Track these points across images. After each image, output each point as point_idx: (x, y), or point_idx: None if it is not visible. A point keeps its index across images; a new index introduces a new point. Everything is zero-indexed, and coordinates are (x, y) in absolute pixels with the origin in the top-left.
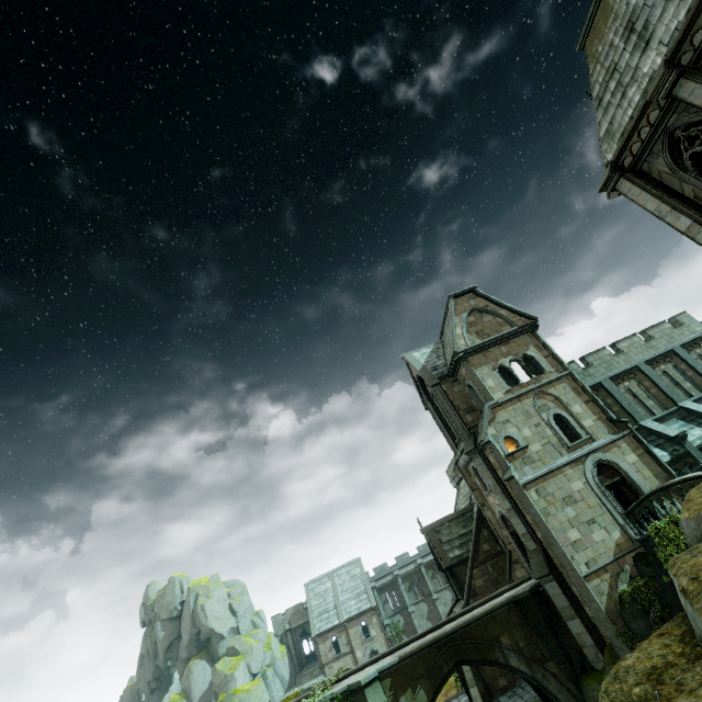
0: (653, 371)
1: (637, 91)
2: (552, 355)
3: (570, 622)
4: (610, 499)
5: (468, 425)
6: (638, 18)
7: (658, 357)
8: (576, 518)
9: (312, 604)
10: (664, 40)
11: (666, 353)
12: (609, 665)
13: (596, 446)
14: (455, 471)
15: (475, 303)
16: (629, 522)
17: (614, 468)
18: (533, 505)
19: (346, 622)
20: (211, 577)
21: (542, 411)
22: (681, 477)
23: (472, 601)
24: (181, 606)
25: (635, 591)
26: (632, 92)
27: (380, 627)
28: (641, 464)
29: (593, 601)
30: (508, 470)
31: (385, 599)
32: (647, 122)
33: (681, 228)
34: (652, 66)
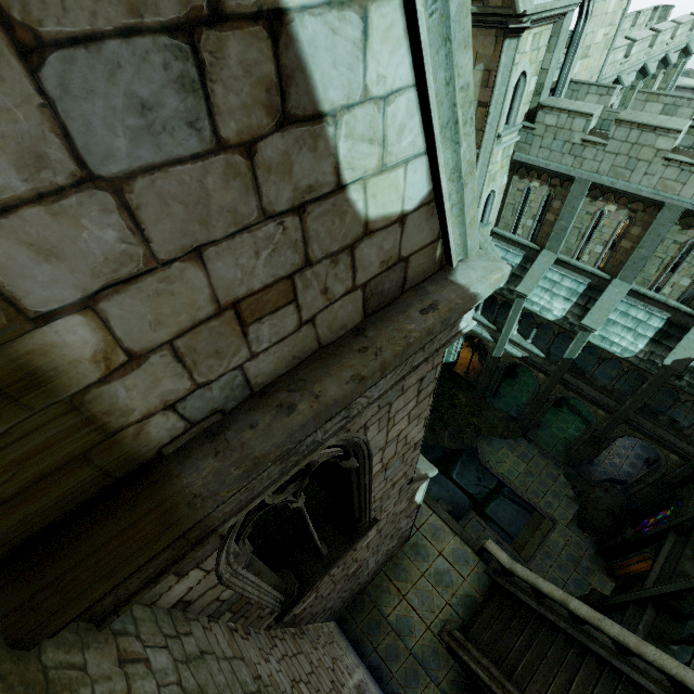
0: (668, 230)
1: None
2: (487, 110)
3: None
4: None
5: None
6: None
7: None
8: None
9: None
10: None
11: None
12: None
13: None
14: None
15: None
16: None
17: None
18: None
19: None
20: None
21: None
22: None
23: None
24: None
25: None
26: None
27: None
28: None
29: None
30: None
31: None
32: None
33: None
34: None
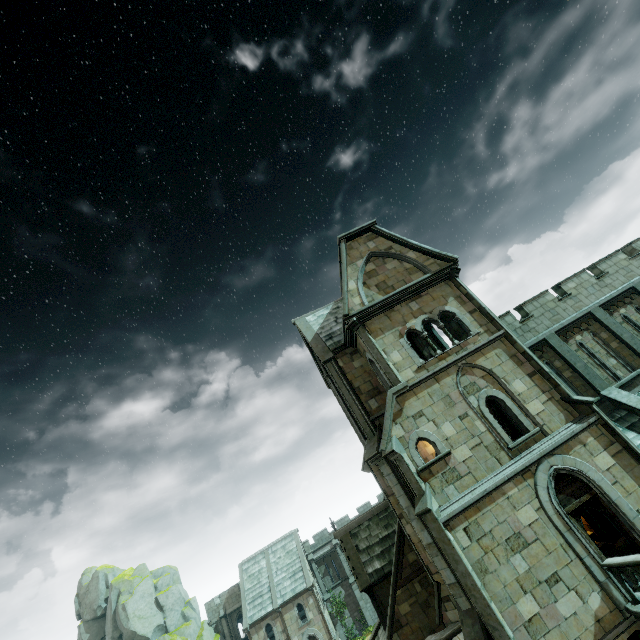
0: (611, 318)
1: None
2: (479, 310)
3: None
4: (579, 537)
5: (373, 414)
6: None
7: (616, 298)
8: (529, 574)
9: (245, 588)
10: None
11: (625, 292)
12: None
13: (550, 447)
14: (365, 469)
15: (375, 245)
16: (612, 577)
17: (580, 480)
18: (461, 558)
19: (280, 607)
20: (136, 569)
21: (469, 394)
22: None
23: (396, 636)
24: (106, 602)
25: None
26: None
27: (317, 609)
28: (619, 470)
29: None
30: (422, 495)
31: (324, 571)
32: None
33: None
34: None
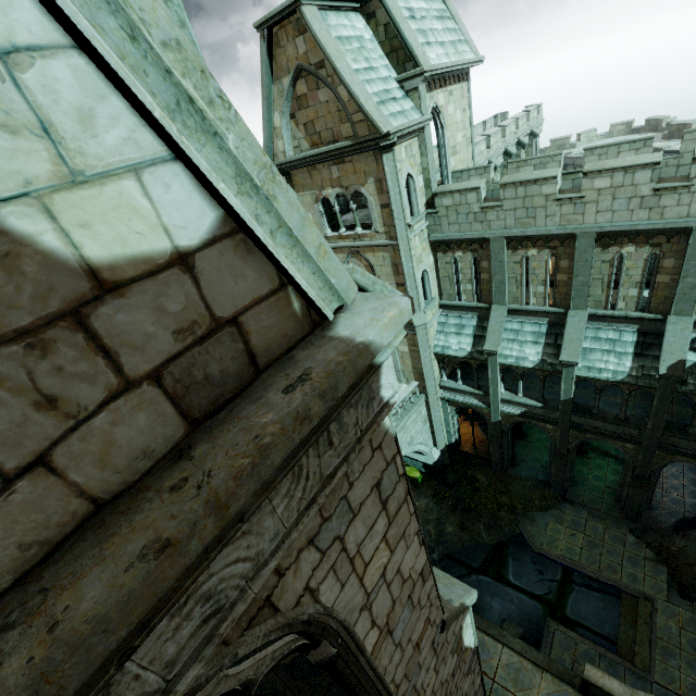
0: (591, 254)
1: None
2: (390, 208)
3: None
4: None
5: None
6: None
7: (643, 230)
8: None
9: None
10: None
11: (668, 230)
12: None
13: None
14: None
15: (304, 49)
16: None
17: None
18: None
19: None
20: None
21: None
22: None
23: None
24: None
25: None
26: None
27: None
28: (408, 356)
29: None
30: None
31: None
32: None
33: None
34: None
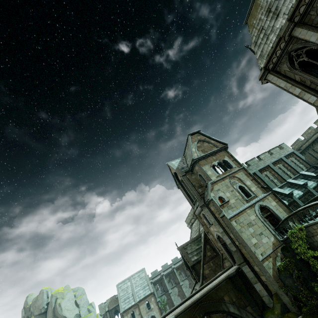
0: (275, 167)
1: (274, 36)
2: (235, 160)
3: (255, 285)
4: (267, 223)
5: (200, 193)
6: (273, 6)
7: (276, 161)
8: (254, 232)
9: (120, 295)
10: (286, 12)
11: (279, 160)
12: (277, 304)
13: (258, 199)
14: (194, 217)
15: (200, 137)
16: (276, 233)
17: (267, 209)
18: (235, 228)
19: (138, 302)
20: (64, 287)
21: (233, 185)
22: (302, 207)
23: (204, 282)
24: (47, 305)
25: (285, 265)
26: (271, 36)
27: (155, 303)
28: (278, 206)
29: (267, 272)
30: (221, 212)
31: (157, 288)
32: (279, 48)
33: (296, 93)
34: (280, 24)
